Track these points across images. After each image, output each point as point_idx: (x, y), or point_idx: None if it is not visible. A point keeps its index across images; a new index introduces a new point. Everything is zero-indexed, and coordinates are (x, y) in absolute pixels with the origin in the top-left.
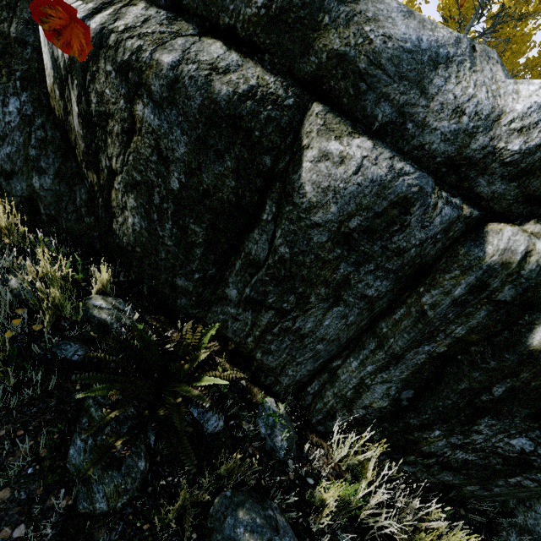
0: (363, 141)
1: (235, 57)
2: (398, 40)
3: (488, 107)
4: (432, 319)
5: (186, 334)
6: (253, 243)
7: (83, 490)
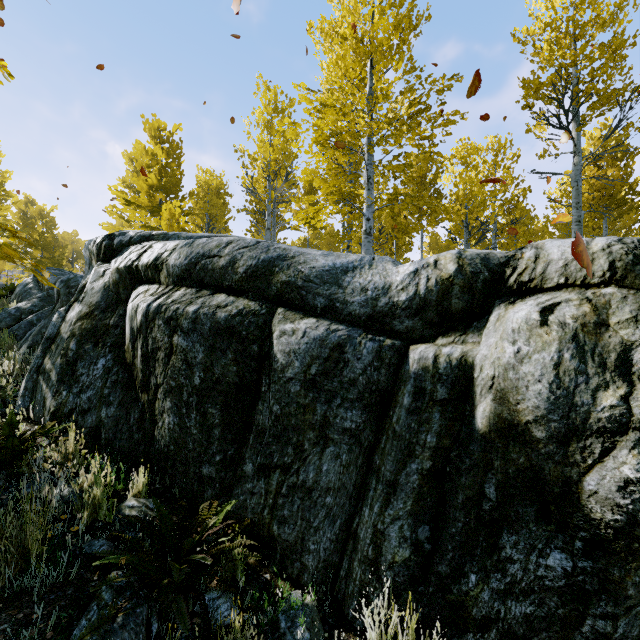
0: (310, 320)
1: (232, 299)
2: (320, 267)
3: (382, 283)
4: (401, 433)
5: (202, 510)
6: (259, 414)
7: None
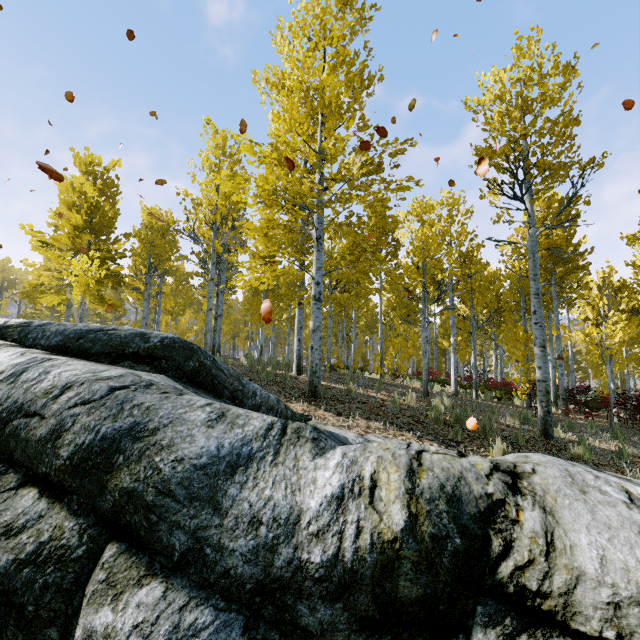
0: (152, 589)
1: (42, 506)
2: (192, 459)
3: (286, 508)
4: None
5: None
6: None
7: None
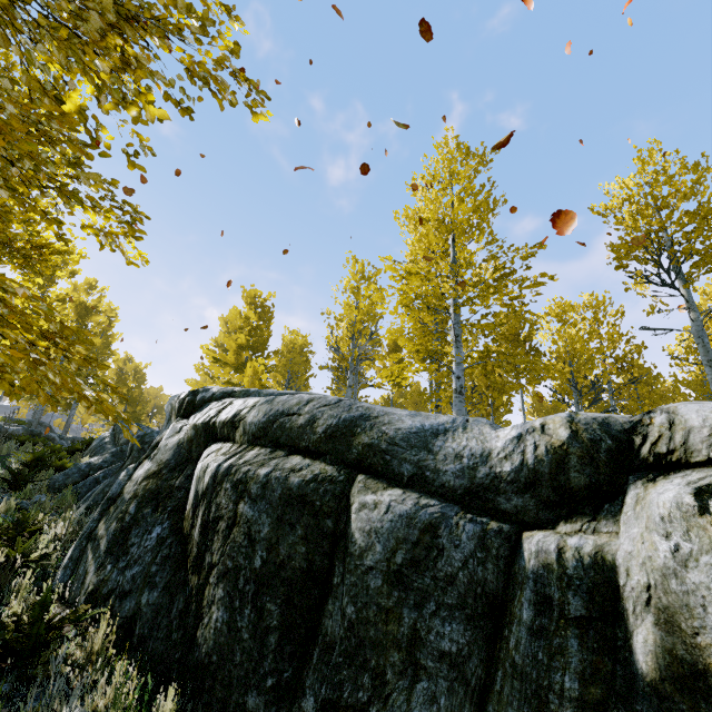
0: (395, 491)
1: (308, 461)
2: (406, 429)
3: (479, 449)
4: (523, 668)
5: None
6: (328, 617)
7: None
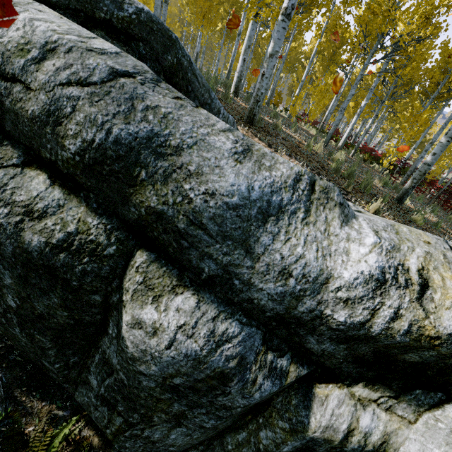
0: (186, 298)
1: (57, 195)
2: (223, 196)
3: (316, 269)
4: None
5: (33, 440)
6: (106, 346)
7: None
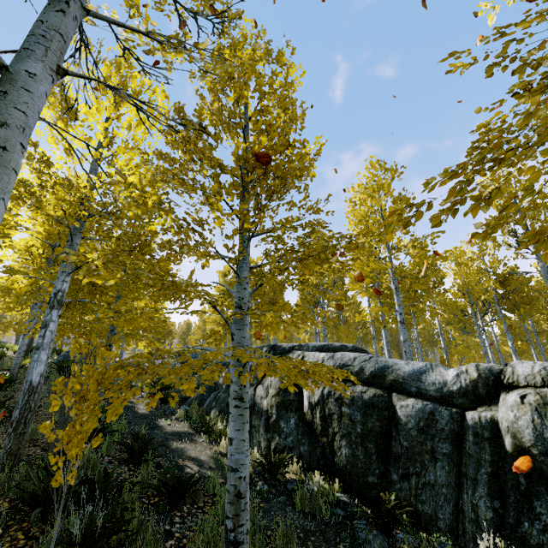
0: (411, 399)
1: (366, 388)
2: (407, 372)
3: (442, 380)
4: (472, 454)
5: (382, 495)
6: (393, 447)
7: (369, 544)
